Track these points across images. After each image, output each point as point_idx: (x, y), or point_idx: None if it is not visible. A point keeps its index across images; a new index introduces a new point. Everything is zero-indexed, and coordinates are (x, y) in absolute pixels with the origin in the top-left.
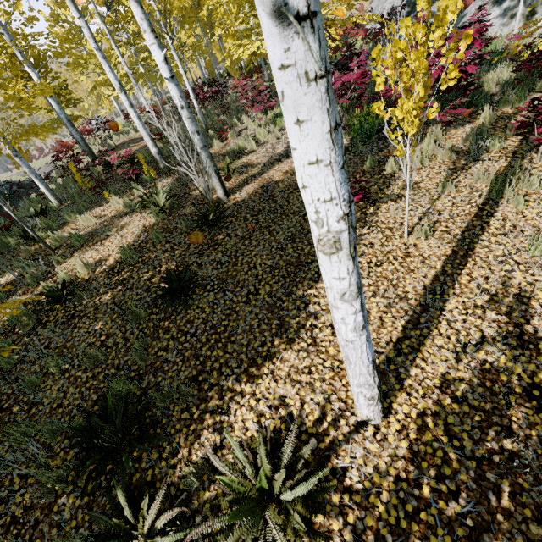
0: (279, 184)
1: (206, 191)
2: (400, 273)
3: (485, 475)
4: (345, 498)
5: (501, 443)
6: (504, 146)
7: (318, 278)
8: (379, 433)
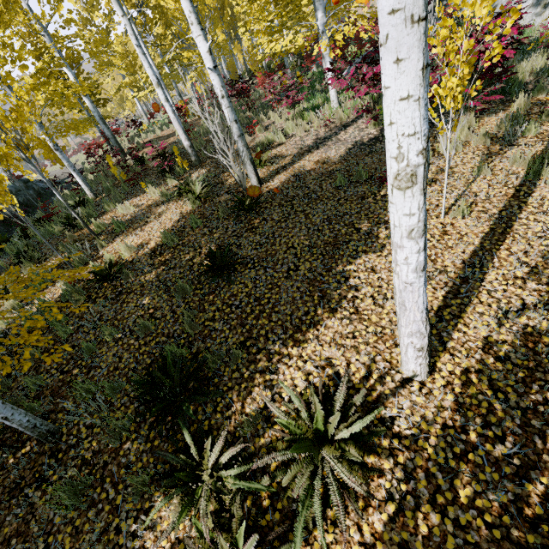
0: (310, 172)
1: (241, 179)
2: (438, 250)
3: (530, 422)
4: (394, 442)
5: (545, 395)
6: (540, 132)
7: (357, 255)
8: (425, 388)
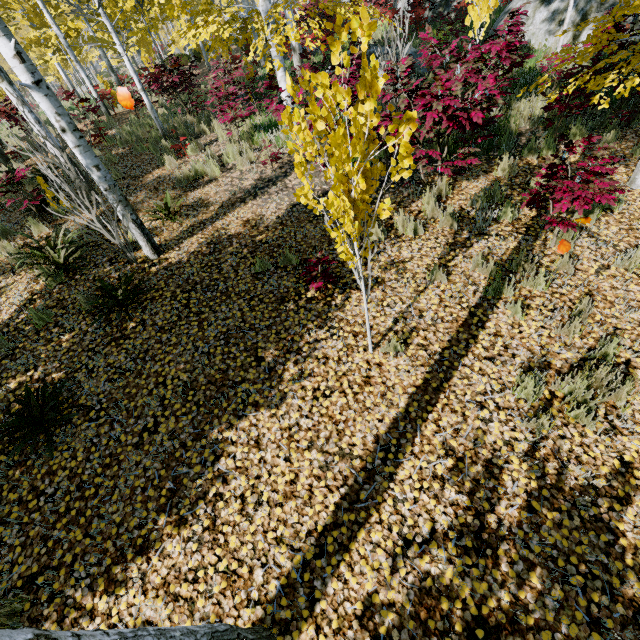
0: (232, 240)
1: (122, 248)
2: (351, 412)
3: None
4: None
5: None
6: (518, 216)
7: (244, 410)
8: None
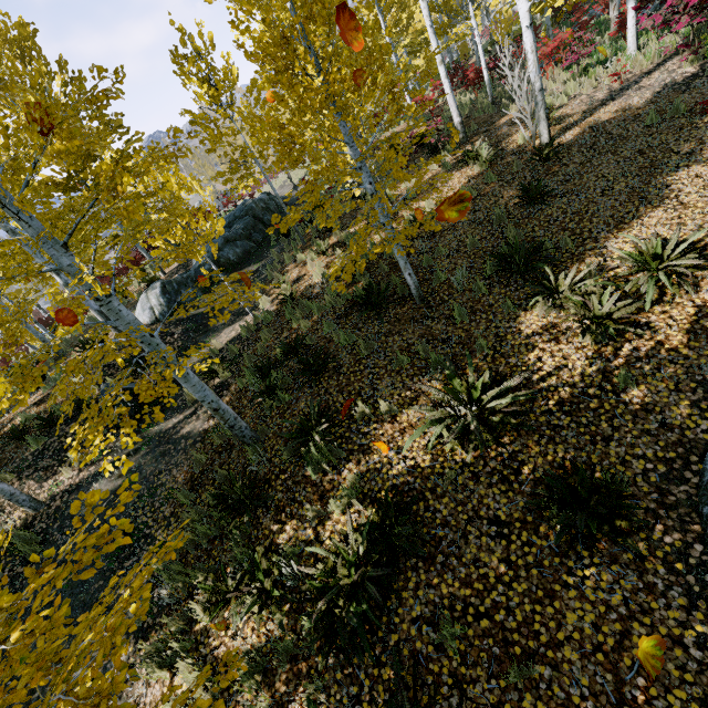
0: (609, 121)
1: (533, 136)
2: None
3: None
4: None
5: None
6: None
7: (678, 169)
8: None
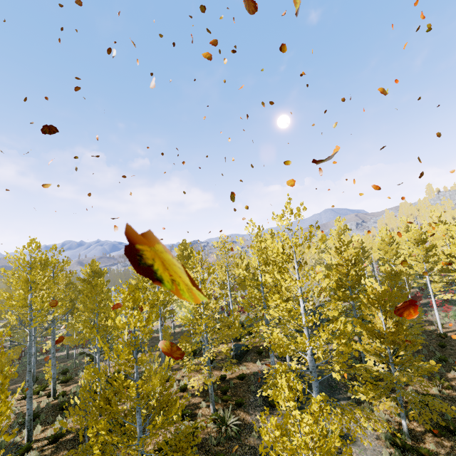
0: None
1: (437, 329)
2: None
3: None
4: None
5: None
6: None
7: None
8: None
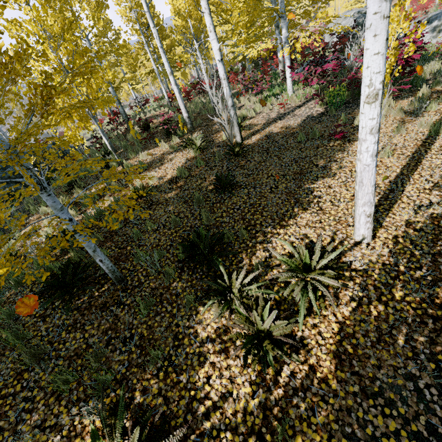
0: (277, 134)
1: (230, 136)
2: None
3: (437, 260)
4: (352, 273)
5: None
6: (438, 108)
7: (317, 179)
8: (370, 246)
